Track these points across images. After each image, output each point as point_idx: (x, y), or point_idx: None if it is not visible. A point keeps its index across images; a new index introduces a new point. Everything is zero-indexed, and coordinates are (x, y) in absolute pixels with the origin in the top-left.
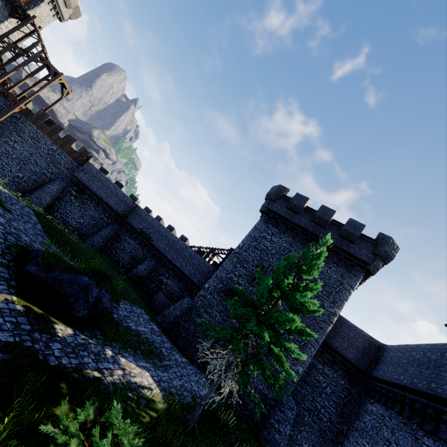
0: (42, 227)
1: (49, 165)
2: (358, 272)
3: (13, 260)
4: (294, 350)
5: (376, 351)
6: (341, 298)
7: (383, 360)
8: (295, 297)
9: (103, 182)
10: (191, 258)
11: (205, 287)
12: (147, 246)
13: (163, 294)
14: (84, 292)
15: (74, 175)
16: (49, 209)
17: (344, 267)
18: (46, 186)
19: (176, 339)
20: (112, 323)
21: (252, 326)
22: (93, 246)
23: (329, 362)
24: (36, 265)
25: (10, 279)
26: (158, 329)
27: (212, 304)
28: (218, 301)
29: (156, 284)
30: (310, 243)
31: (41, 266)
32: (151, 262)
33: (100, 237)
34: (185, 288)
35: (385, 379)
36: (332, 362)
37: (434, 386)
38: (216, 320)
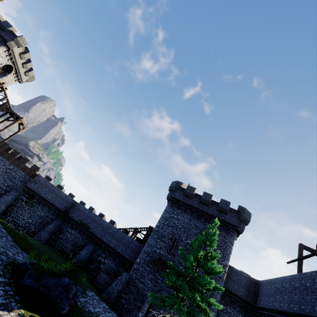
0: (11, 237)
1: (6, 180)
2: (233, 233)
3: (11, 277)
4: (215, 303)
5: (255, 286)
6: (227, 253)
7: (260, 293)
8: (207, 264)
9: (50, 188)
10: (122, 238)
11: (137, 261)
12: (86, 234)
13: (104, 273)
14: (66, 291)
15: (26, 186)
16: (2, 215)
17: (225, 231)
18: (2, 197)
19: (120, 311)
20: (79, 311)
21: (188, 292)
22: (40, 240)
23: (229, 302)
24: (30, 277)
25: (14, 295)
26: (107, 306)
27: (144, 275)
28: (148, 271)
29: (96, 265)
30: (201, 217)
31: (33, 277)
32: (91, 246)
33: (46, 232)
34: (119, 264)
35: (265, 307)
36: (231, 302)
37: (292, 306)
38: (149, 287)
